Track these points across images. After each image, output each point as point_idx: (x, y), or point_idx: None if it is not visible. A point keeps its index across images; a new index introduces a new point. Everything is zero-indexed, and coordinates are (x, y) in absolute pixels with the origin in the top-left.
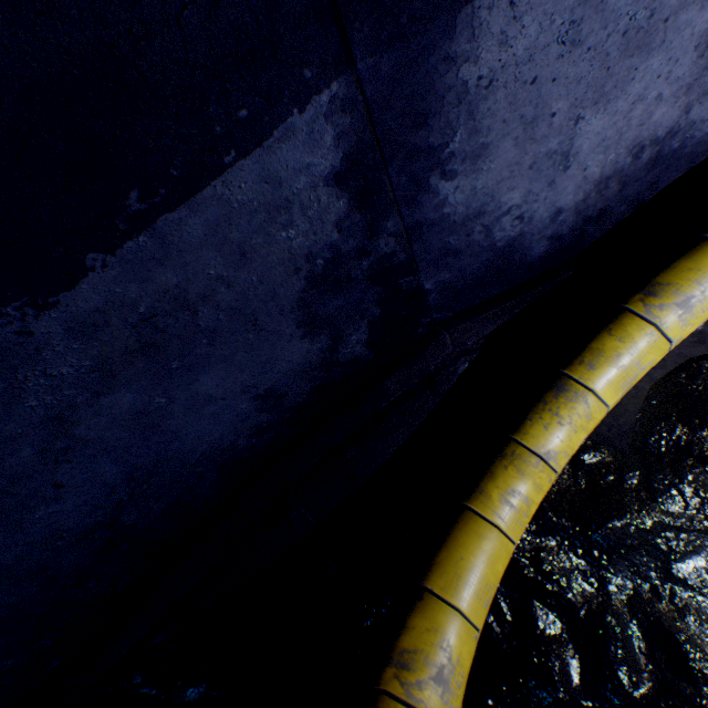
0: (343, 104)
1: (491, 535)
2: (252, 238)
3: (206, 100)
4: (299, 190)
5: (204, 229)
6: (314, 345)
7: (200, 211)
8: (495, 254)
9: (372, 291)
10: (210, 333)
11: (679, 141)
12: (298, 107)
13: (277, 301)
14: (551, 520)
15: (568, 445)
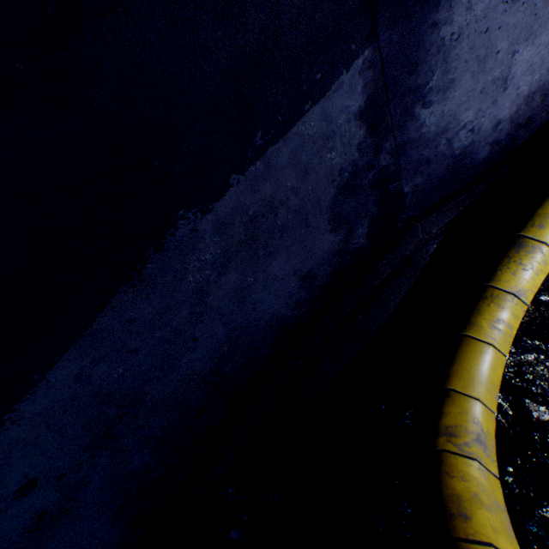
0: (369, 64)
1: (489, 351)
2: (312, 160)
3: (301, 70)
4: (340, 125)
5: (288, 155)
6: (336, 237)
7: (288, 143)
8: (452, 161)
9: (373, 195)
10: (282, 229)
11: None
12: (345, 69)
13: (319, 204)
14: (526, 342)
15: (532, 284)
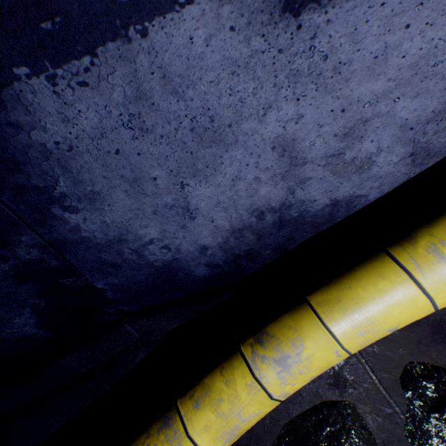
0: None
1: None
2: None
3: None
4: None
5: None
6: None
7: None
8: (157, 270)
9: (26, 286)
10: None
11: (297, 211)
12: None
13: None
14: None
15: None
